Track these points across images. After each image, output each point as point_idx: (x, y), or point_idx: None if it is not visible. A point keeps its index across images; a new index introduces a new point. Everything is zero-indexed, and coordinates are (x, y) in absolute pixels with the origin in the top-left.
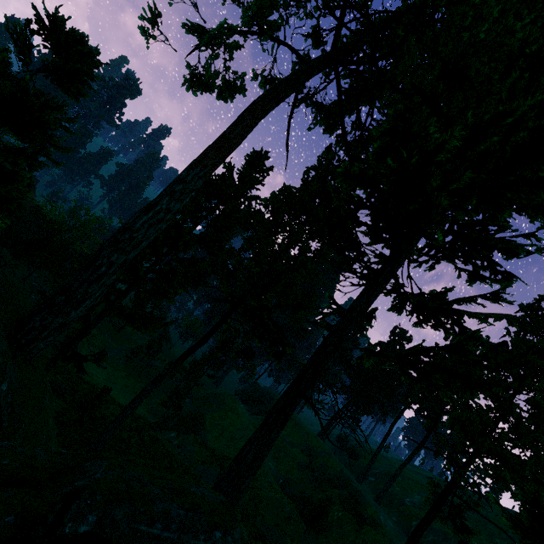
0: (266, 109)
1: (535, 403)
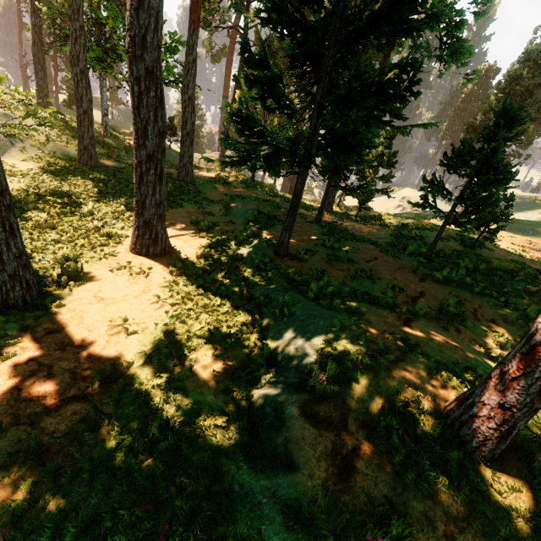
0: (230, 62)
1: None
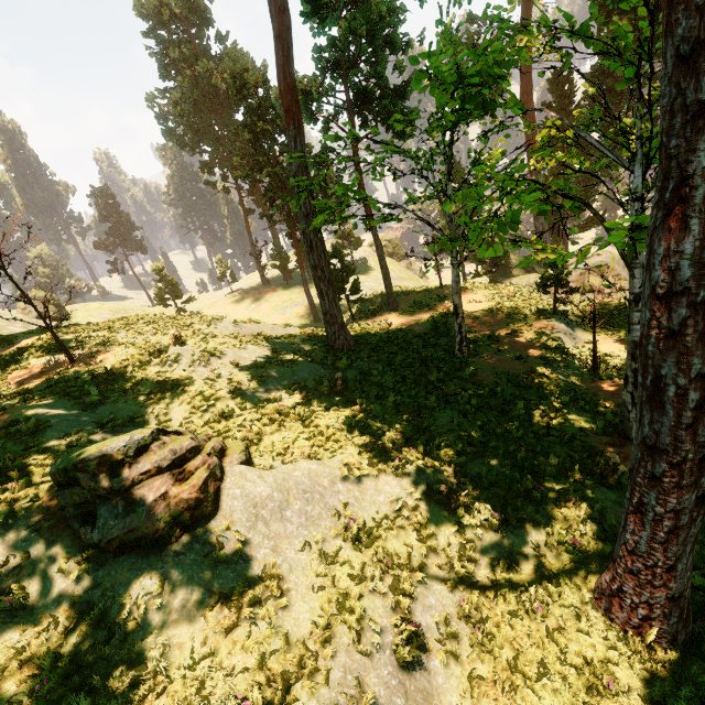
0: (528, 92)
1: None
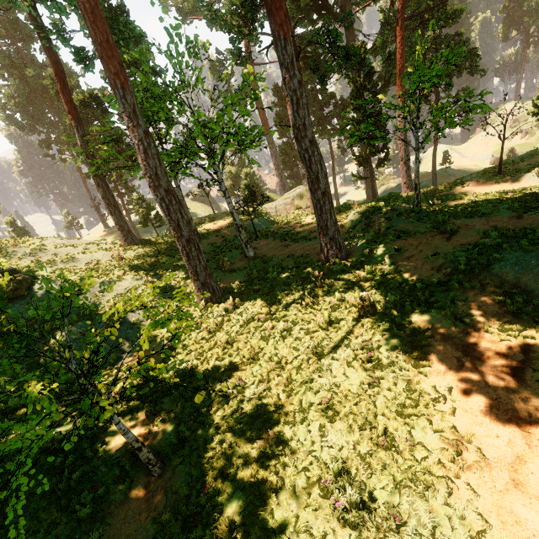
0: None
1: (433, 41)
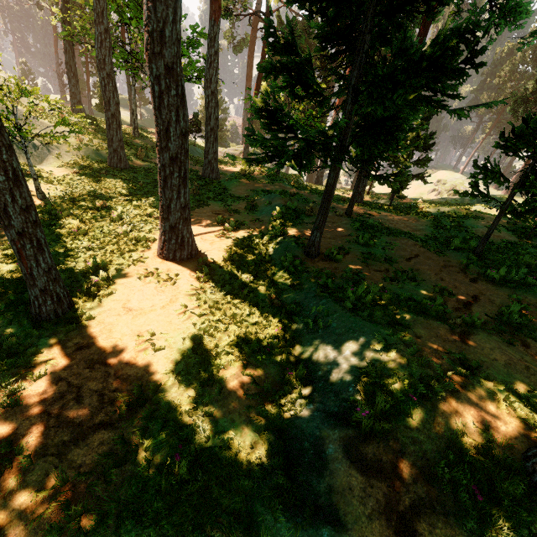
0: (252, 51)
1: None
